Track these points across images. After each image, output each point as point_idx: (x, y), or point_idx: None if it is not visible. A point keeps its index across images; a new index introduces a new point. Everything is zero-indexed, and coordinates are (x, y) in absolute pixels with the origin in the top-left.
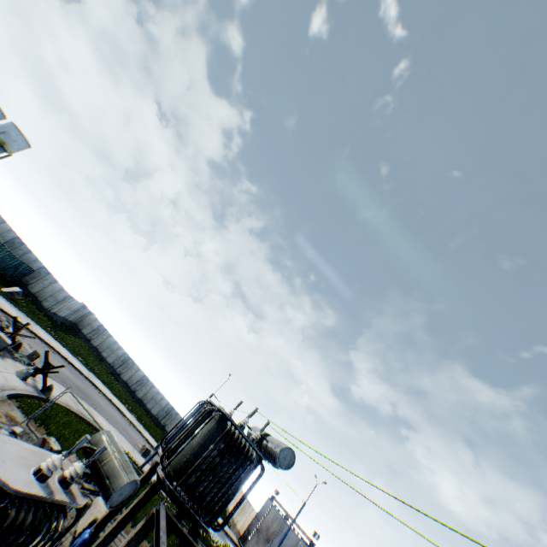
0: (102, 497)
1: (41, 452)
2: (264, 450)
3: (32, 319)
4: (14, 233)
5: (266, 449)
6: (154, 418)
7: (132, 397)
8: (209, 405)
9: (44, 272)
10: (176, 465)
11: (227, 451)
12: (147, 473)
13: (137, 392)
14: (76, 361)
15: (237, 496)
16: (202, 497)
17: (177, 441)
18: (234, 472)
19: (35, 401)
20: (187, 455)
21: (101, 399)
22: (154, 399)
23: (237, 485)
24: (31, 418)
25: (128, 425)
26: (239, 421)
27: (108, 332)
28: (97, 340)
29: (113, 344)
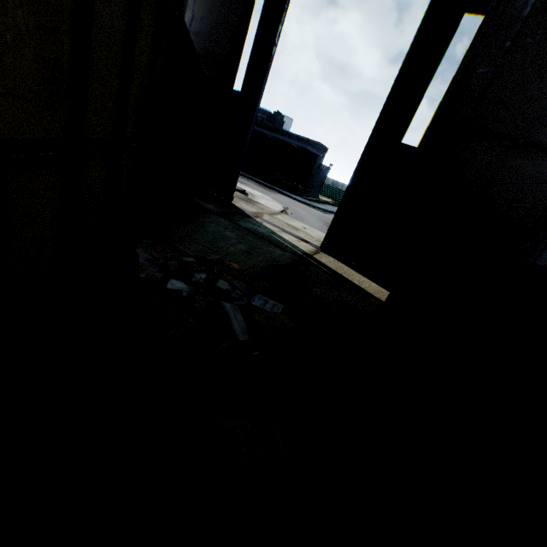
0: None
1: None
2: None
3: None
4: (330, 180)
5: None
6: None
7: None
8: None
9: None
10: None
11: None
12: None
13: None
14: None
15: None
16: None
17: None
18: None
19: None
20: None
21: None
22: None
23: None
24: None
25: None
26: None
27: None
28: None
29: None
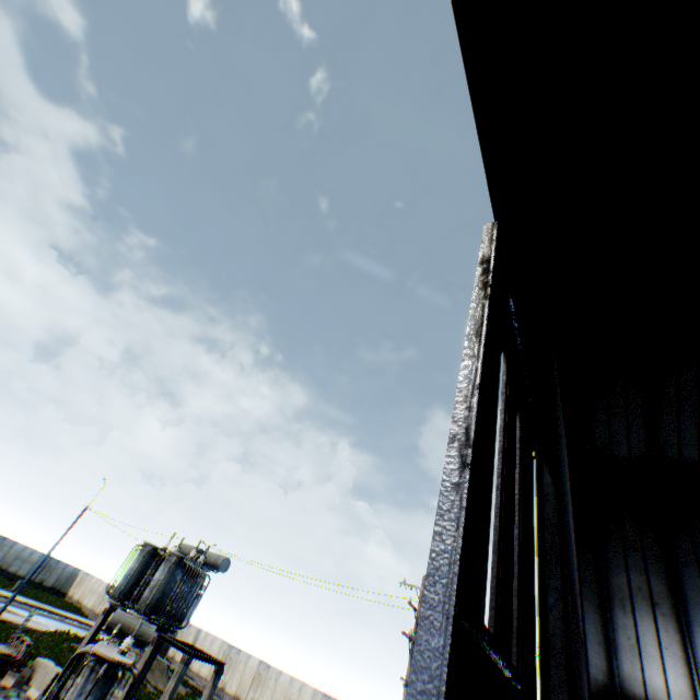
0: (139, 646)
1: (103, 644)
2: (204, 563)
3: None
4: None
5: (206, 562)
6: None
7: None
8: (151, 547)
9: None
10: (150, 604)
11: (185, 578)
12: (103, 620)
13: None
14: None
15: (94, 586)
16: (172, 614)
17: (139, 587)
18: (195, 589)
19: None
20: (158, 594)
21: None
22: None
23: (193, 595)
24: None
25: None
26: (190, 555)
27: None
28: None
29: None
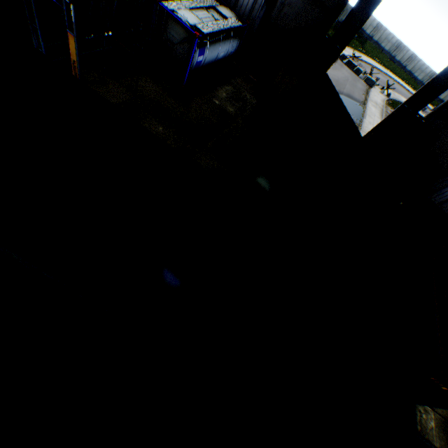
0: None
1: None
2: None
3: (355, 50)
4: None
5: None
6: (418, 82)
7: (403, 72)
8: None
9: (348, 9)
10: None
11: None
12: None
13: (406, 67)
14: (378, 67)
15: None
16: None
17: None
18: None
19: (388, 102)
20: None
21: (395, 85)
22: (419, 70)
23: None
24: (391, 109)
25: (409, 95)
26: None
27: (383, 27)
28: (375, 37)
29: (387, 36)
